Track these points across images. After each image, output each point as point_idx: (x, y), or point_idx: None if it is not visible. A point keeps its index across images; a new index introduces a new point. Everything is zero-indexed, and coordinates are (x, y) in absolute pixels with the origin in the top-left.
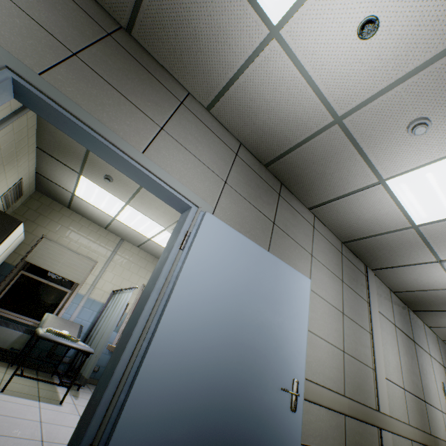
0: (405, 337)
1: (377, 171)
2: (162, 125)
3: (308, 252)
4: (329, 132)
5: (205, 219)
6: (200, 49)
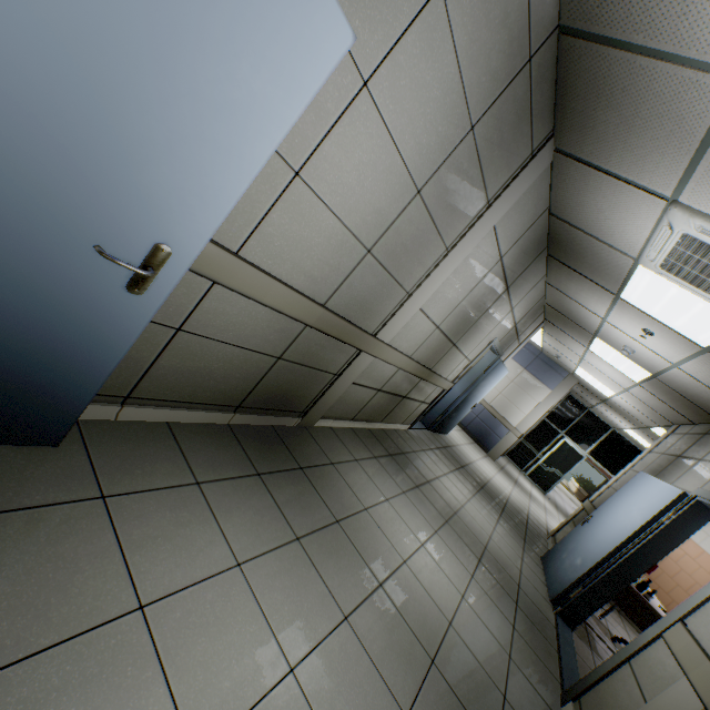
0: (500, 279)
1: None
2: None
3: None
4: None
5: None
6: None
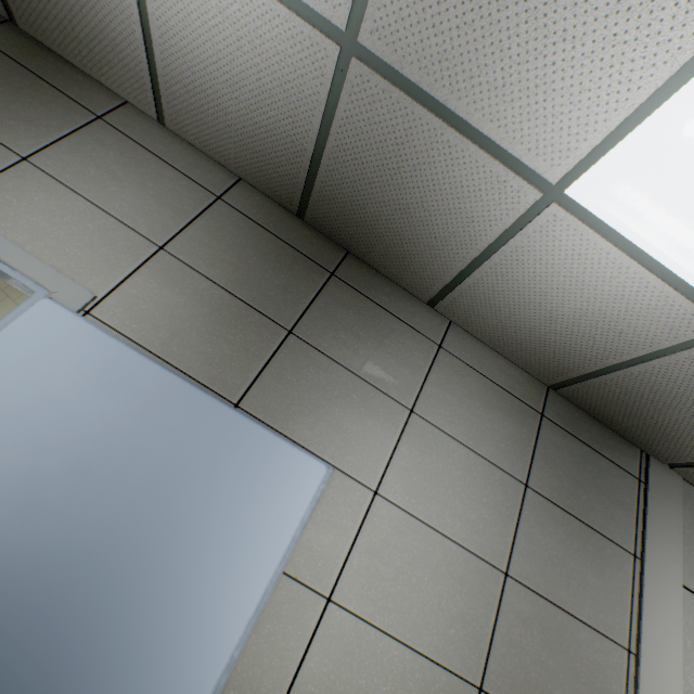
0: None
1: (525, 165)
2: (27, 154)
3: (399, 403)
4: (352, 86)
5: (33, 312)
6: (81, 2)
